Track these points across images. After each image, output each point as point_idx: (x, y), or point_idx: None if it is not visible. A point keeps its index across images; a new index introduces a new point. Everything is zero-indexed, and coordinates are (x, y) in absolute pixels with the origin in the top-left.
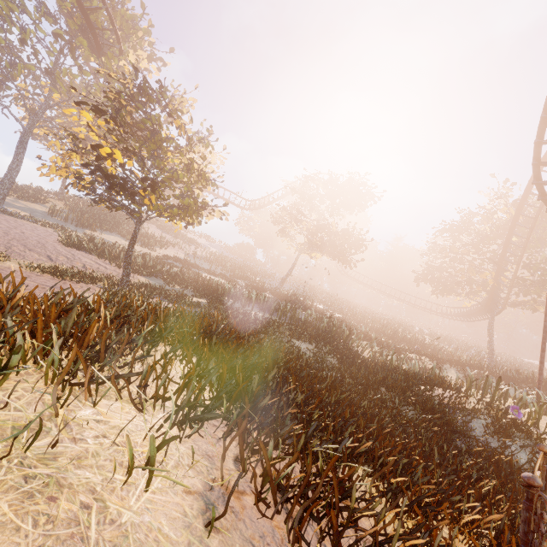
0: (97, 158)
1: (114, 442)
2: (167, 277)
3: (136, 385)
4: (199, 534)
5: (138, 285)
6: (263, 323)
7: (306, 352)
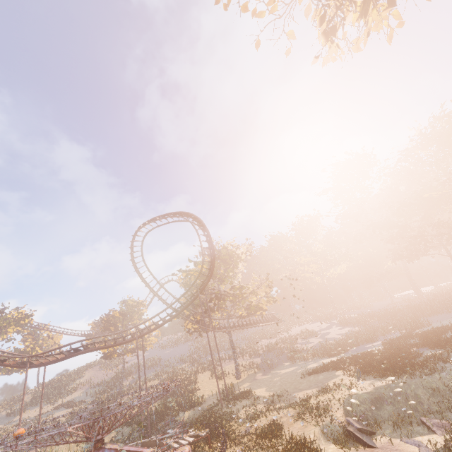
0: None
1: None
2: None
3: None
4: None
5: None
6: None
7: None
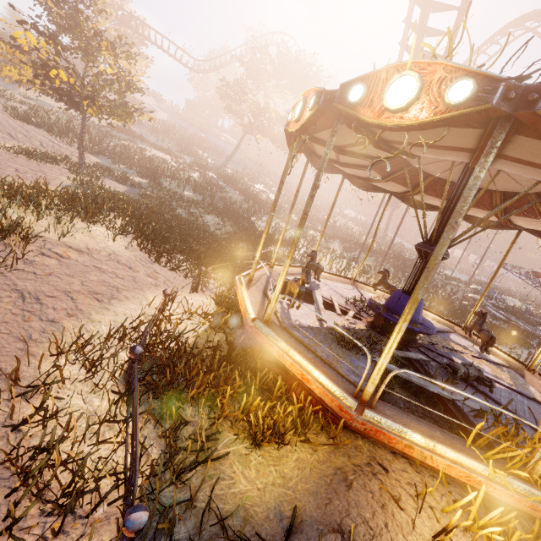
0: (46, 76)
1: (103, 235)
2: (114, 157)
3: (106, 225)
4: (125, 250)
5: (91, 166)
6: (185, 202)
7: (212, 223)
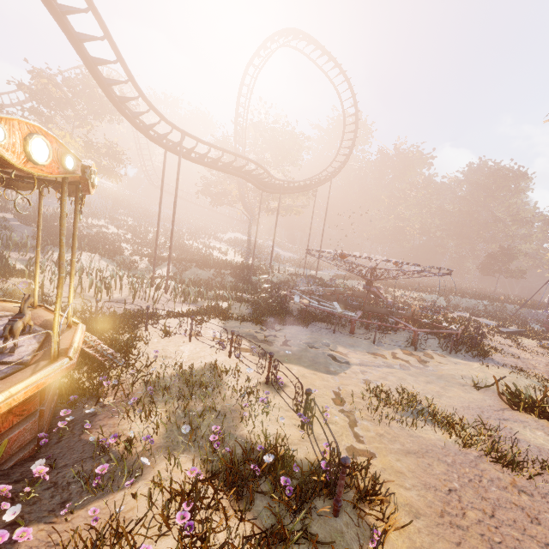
0: None
1: None
2: None
3: None
4: None
5: None
6: None
7: None
